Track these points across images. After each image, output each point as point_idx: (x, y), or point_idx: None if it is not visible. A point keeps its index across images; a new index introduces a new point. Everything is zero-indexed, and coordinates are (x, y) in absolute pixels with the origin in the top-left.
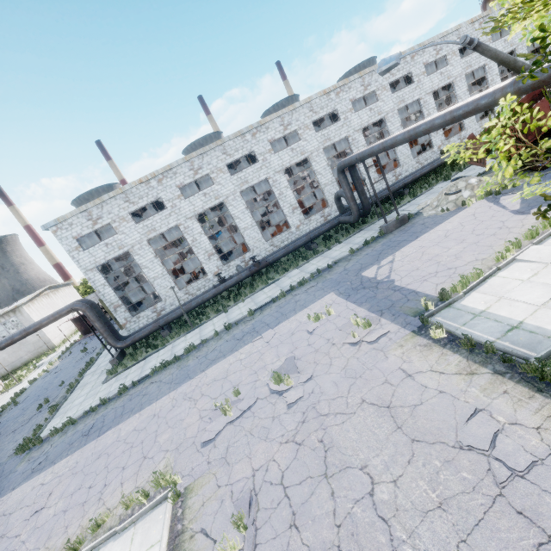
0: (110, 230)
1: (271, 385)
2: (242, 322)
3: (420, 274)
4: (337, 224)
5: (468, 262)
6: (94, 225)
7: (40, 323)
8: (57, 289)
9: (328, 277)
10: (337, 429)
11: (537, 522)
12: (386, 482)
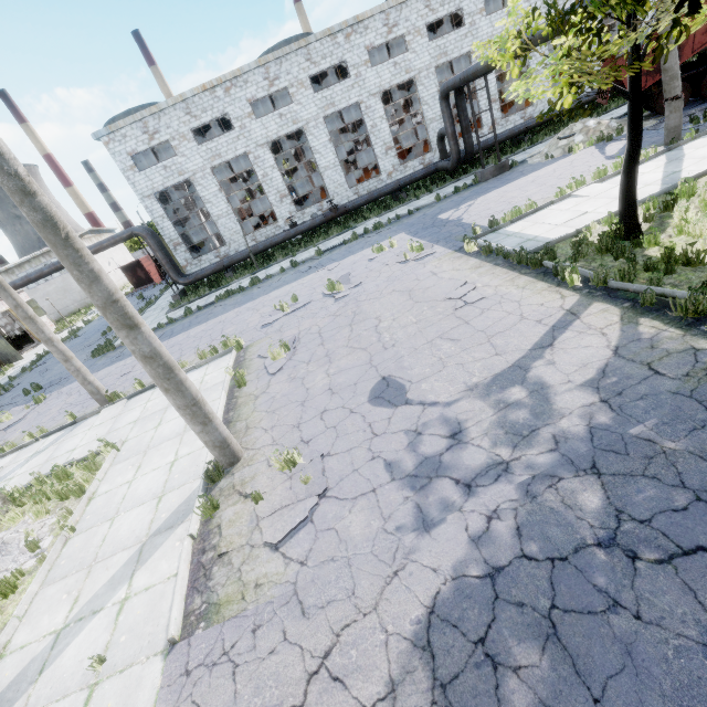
0: (164, 158)
1: (325, 292)
2: (309, 261)
3: (488, 212)
4: (435, 171)
5: (534, 200)
6: (150, 141)
7: (100, 244)
8: (99, 235)
9: (405, 222)
10: (368, 305)
11: (464, 319)
12: (389, 320)
